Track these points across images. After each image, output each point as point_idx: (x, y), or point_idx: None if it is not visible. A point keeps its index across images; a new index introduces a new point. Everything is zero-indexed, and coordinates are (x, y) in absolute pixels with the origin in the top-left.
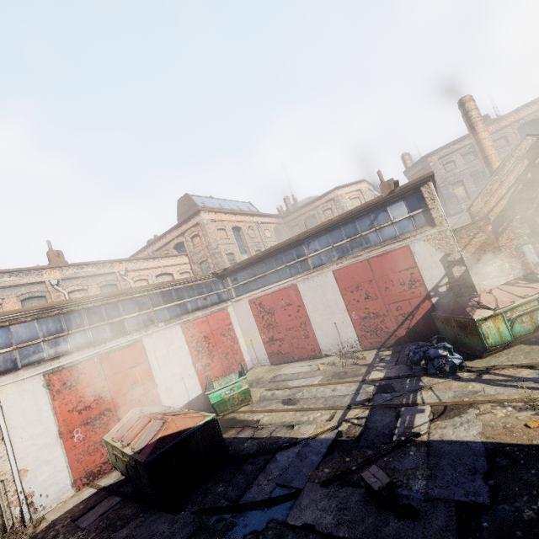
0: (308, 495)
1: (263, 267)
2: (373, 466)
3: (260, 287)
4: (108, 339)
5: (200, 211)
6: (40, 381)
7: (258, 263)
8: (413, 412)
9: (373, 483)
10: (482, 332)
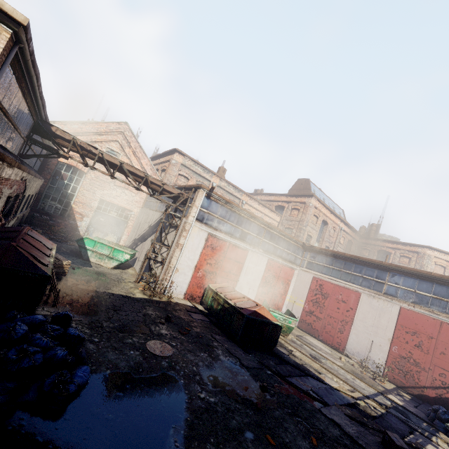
0: (335, 411)
1: (342, 264)
2: (395, 434)
3: (329, 275)
4: (237, 238)
5: (312, 196)
6: (205, 235)
7: (341, 259)
8: (426, 441)
9: (395, 440)
10: None
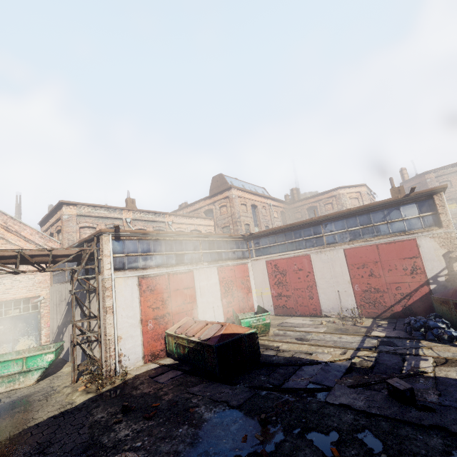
0: (339, 390)
1: (283, 237)
2: (395, 378)
3: (278, 252)
4: (174, 265)
5: (231, 188)
6: (135, 281)
7: (280, 233)
8: (417, 359)
9: (398, 386)
10: None
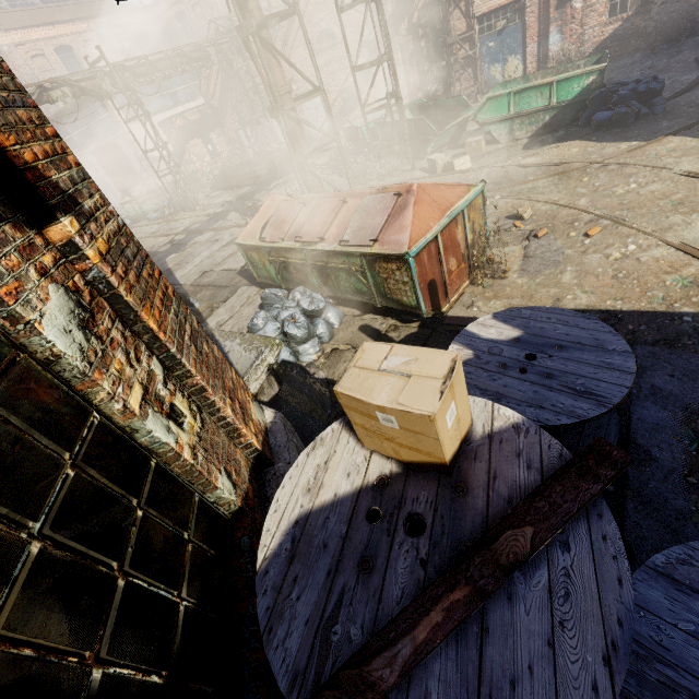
0: None
1: None
2: None
3: None
4: None
5: None
6: None
7: None
8: None
9: None
10: (126, 210)
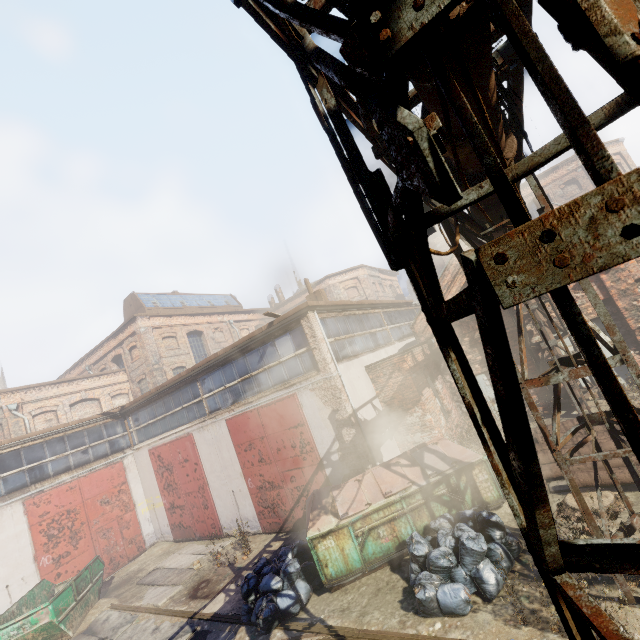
0: None
1: (161, 406)
2: None
3: (160, 433)
4: None
5: (136, 318)
6: None
7: (157, 400)
8: None
9: None
10: (319, 557)
